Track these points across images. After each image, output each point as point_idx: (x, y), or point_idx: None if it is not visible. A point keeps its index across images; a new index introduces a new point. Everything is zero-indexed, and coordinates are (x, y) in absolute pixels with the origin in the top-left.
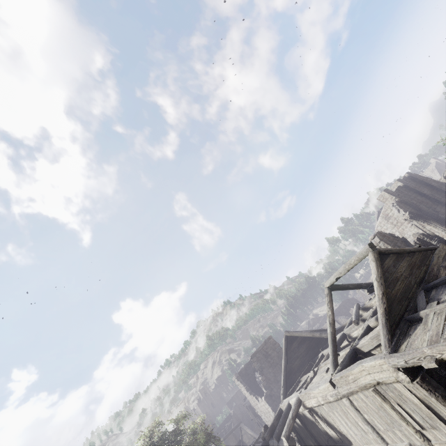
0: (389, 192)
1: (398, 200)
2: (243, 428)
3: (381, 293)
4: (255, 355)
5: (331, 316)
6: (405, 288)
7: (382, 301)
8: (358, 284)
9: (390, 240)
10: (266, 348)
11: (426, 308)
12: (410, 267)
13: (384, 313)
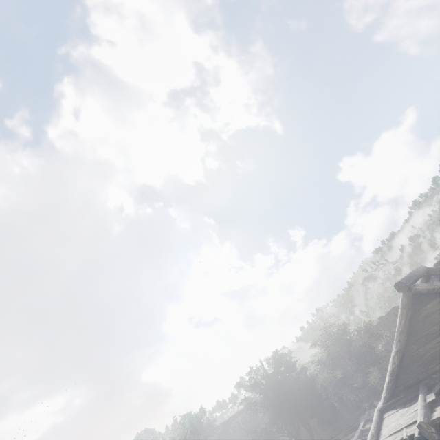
0: None
1: None
2: None
3: (394, 351)
4: None
5: None
6: None
7: (393, 360)
8: None
9: None
10: None
11: (427, 395)
12: None
13: (390, 373)
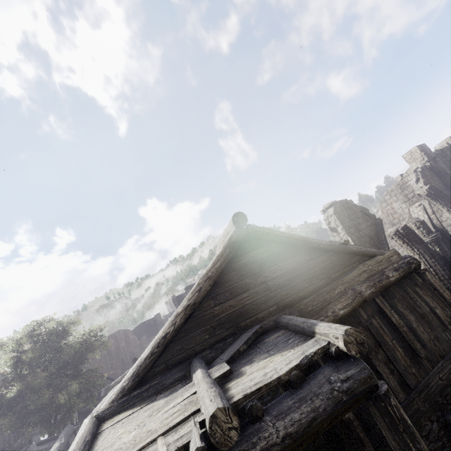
0: (425, 150)
1: (429, 165)
2: None
3: (185, 305)
4: (191, 287)
5: None
6: (247, 308)
7: (174, 320)
8: None
9: (353, 216)
10: None
11: (212, 369)
12: (294, 274)
13: (158, 341)
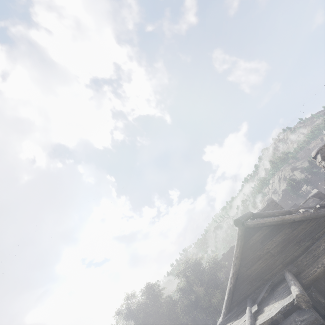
0: None
1: None
2: None
3: (232, 273)
4: None
5: None
6: (264, 269)
7: (230, 281)
8: (286, 211)
9: None
10: (268, 209)
11: (252, 307)
12: (285, 242)
13: (228, 291)
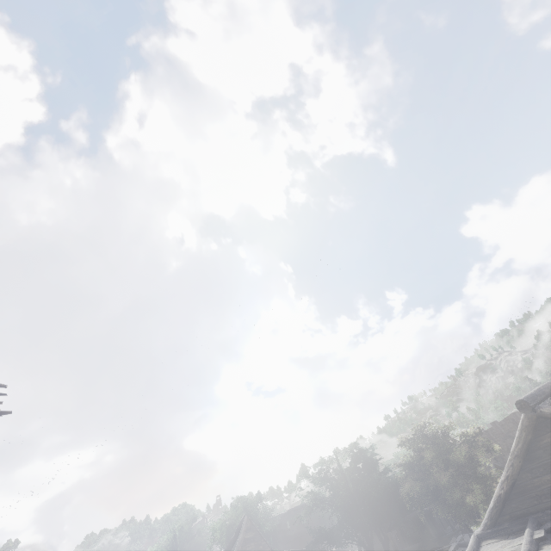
0: None
1: None
2: None
3: (505, 475)
4: None
5: None
6: None
7: (501, 485)
8: None
9: None
10: None
11: (535, 531)
12: None
13: (495, 498)
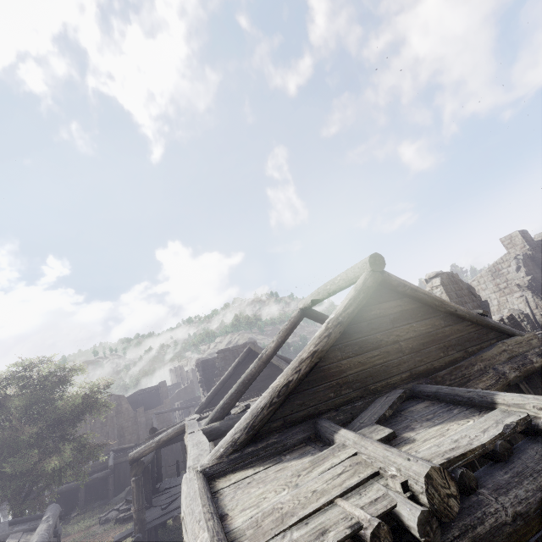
0: (526, 237)
1: (530, 254)
2: (191, 413)
3: (312, 350)
4: (224, 351)
5: (270, 350)
6: (377, 369)
7: (298, 366)
8: None
9: (460, 293)
10: (242, 351)
11: (361, 430)
12: (429, 338)
13: (278, 389)
